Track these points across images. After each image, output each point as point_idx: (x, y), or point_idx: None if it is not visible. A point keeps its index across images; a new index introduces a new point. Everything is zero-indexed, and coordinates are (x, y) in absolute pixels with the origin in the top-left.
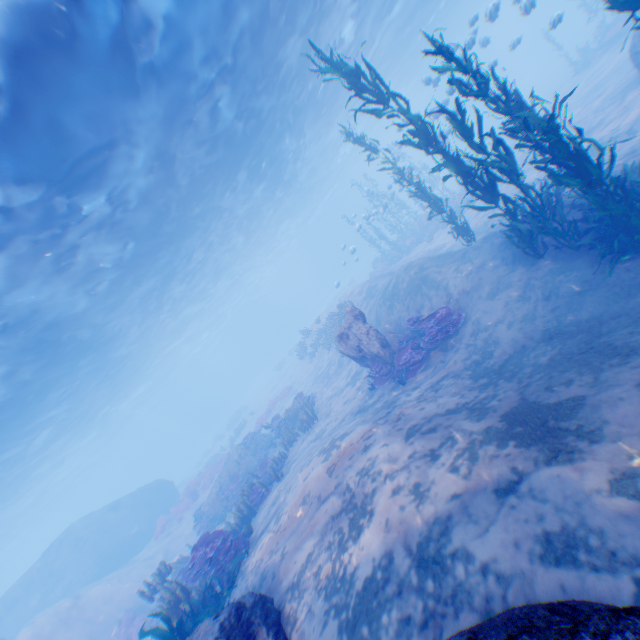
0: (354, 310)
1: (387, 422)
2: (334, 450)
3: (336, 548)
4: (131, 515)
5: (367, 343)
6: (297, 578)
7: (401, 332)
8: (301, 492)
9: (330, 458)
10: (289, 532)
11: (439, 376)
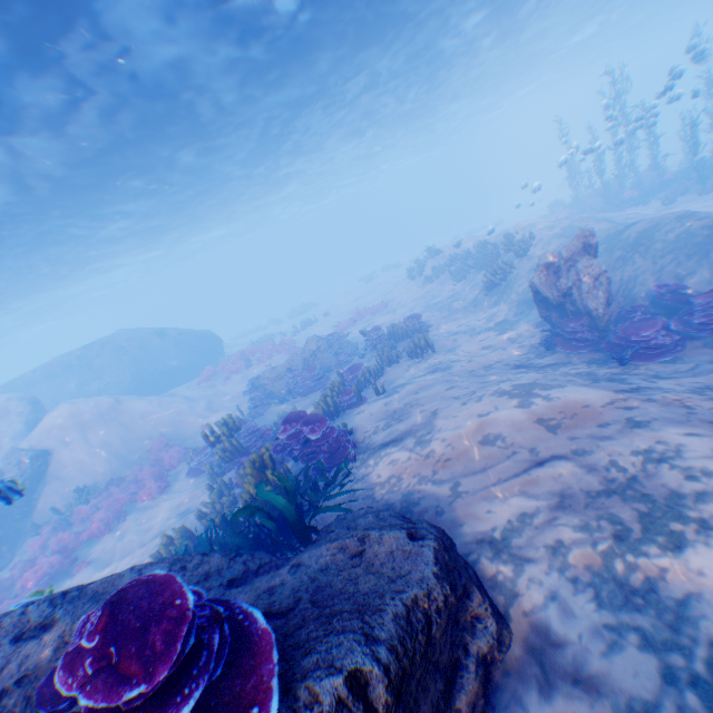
0: (591, 238)
1: (664, 404)
2: (539, 401)
3: (611, 542)
4: (176, 353)
5: (586, 290)
6: (508, 541)
7: (627, 298)
8: (478, 430)
9: (536, 408)
10: (466, 471)
11: (709, 377)
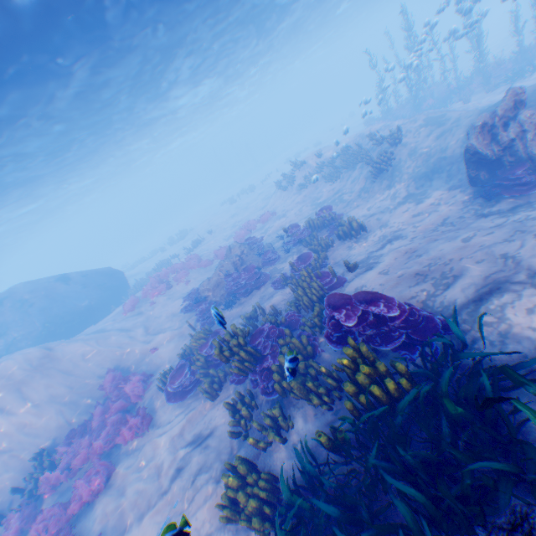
0: (522, 94)
1: None
2: None
3: None
4: (83, 292)
5: (530, 138)
6: None
7: None
8: None
9: None
10: None
11: None
